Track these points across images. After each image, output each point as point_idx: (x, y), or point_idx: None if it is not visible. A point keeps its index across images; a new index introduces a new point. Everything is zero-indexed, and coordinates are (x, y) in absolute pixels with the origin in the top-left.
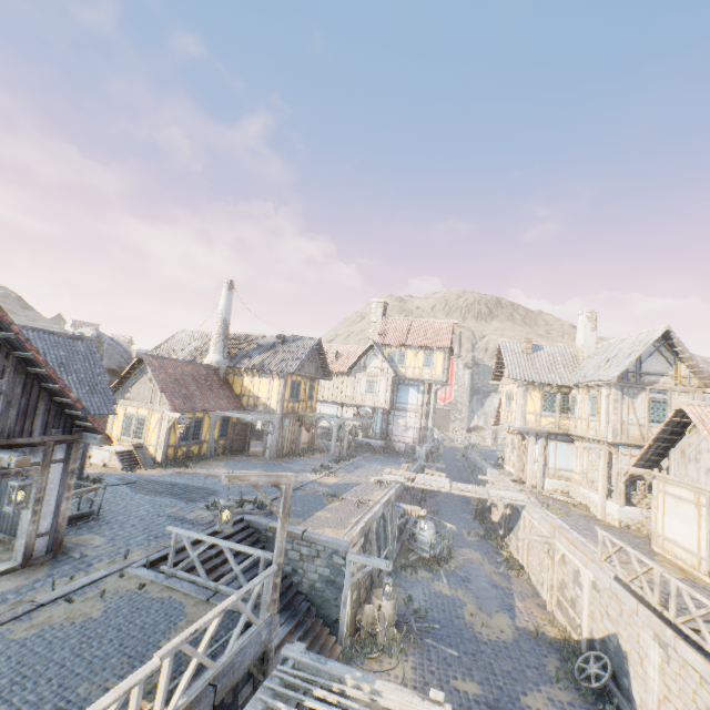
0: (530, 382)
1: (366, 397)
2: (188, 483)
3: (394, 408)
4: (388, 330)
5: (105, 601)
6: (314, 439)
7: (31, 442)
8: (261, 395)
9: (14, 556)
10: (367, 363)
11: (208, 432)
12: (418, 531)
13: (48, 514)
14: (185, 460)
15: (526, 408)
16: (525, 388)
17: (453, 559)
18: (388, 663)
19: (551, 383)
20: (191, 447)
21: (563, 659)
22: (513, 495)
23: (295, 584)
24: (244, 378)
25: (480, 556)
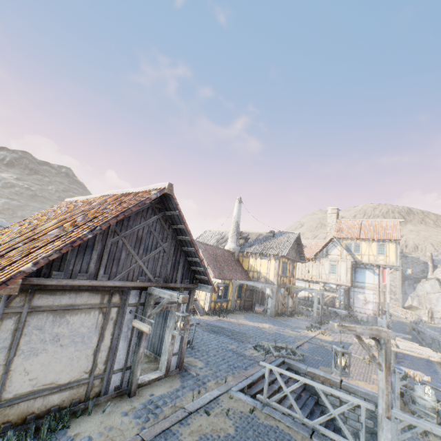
0: None
1: (329, 276)
2: (229, 327)
3: (353, 286)
4: (343, 227)
5: (231, 419)
6: (295, 305)
7: (175, 286)
8: (262, 271)
9: (160, 367)
10: (328, 251)
11: (231, 293)
12: (418, 395)
13: (177, 339)
14: (220, 312)
15: None
16: None
17: None
18: None
19: None
20: (222, 303)
21: None
22: None
23: (337, 427)
24: (250, 259)
25: None
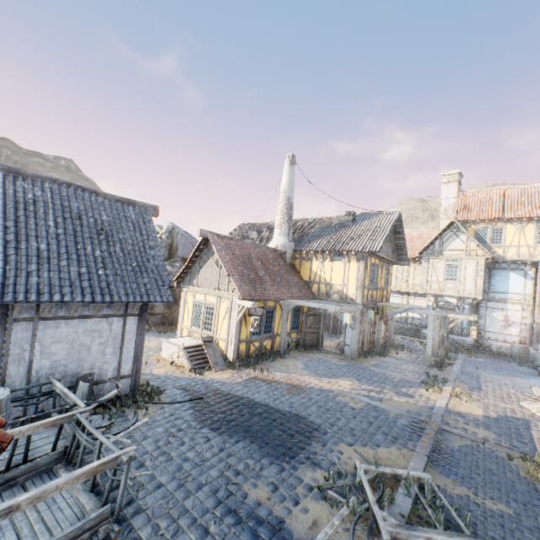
0: None
1: (445, 285)
2: (268, 402)
3: (485, 299)
4: (470, 204)
5: None
6: (390, 334)
7: None
8: (334, 281)
9: None
10: (444, 245)
11: (279, 323)
12: None
13: None
14: (259, 359)
15: None
16: None
17: None
18: None
19: None
20: (263, 342)
21: None
22: None
23: None
24: (312, 263)
25: None
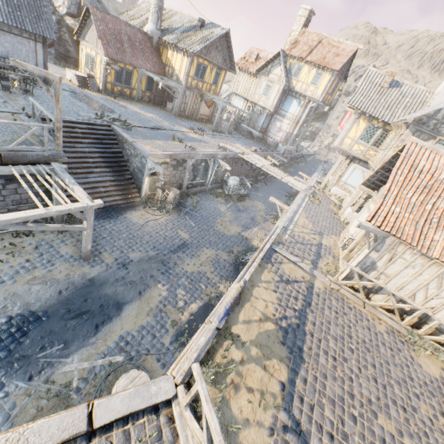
0: (363, 112)
1: (261, 98)
2: (105, 104)
3: (277, 113)
4: (300, 41)
5: None
6: (213, 116)
7: None
8: (176, 68)
9: None
10: (272, 69)
11: (136, 83)
12: (228, 180)
13: None
14: (118, 95)
15: (348, 133)
16: (357, 117)
17: (245, 202)
18: (157, 213)
19: (379, 118)
20: (124, 89)
21: (245, 251)
22: (298, 184)
23: (128, 166)
24: (168, 51)
25: (264, 208)
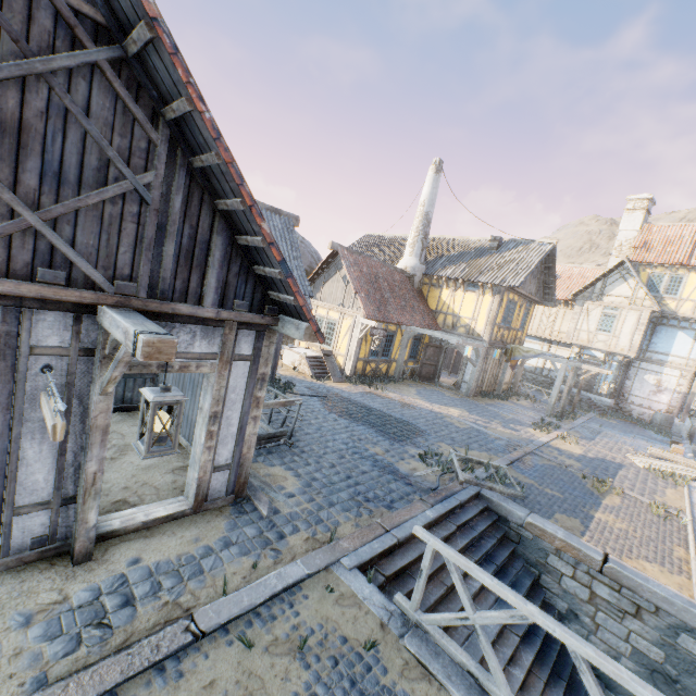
0: None
1: (596, 337)
2: (382, 409)
3: (640, 358)
4: (653, 241)
5: (306, 668)
6: (516, 381)
7: (200, 314)
8: (462, 314)
9: (186, 490)
10: (606, 289)
11: (397, 350)
12: None
13: (228, 438)
14: (374, 379)
15: None
16: None
17: None
18: None
19: None
20: (379, 365)
21: None
22: None
23: None
24: (442, 291)
25: None
